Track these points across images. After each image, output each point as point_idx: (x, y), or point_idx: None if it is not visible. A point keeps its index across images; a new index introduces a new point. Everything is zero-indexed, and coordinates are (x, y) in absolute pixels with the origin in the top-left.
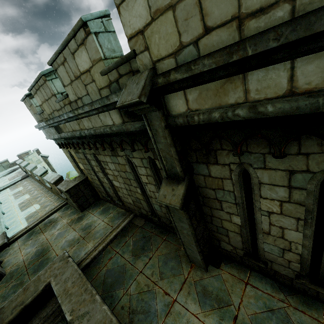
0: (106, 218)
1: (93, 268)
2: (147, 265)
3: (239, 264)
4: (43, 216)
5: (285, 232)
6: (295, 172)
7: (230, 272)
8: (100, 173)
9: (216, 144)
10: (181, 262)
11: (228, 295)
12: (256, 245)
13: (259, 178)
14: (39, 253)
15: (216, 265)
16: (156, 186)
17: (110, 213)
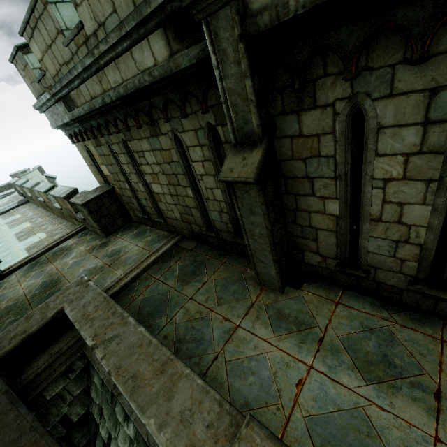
0: (141, 242)
1: (123, 297)
2: (199, 291)
3: (327, 283)
4: (51, 244)
5: (404, 210)
6: (440, 89)
7: (314, 293)
8: (133, 176)
9: (318, 67)
10: (248, 285)
11: (312, 317)
12: (355, 252)
13: (378, 119)
14: (46, 284)
15: (296, 286)
16: (216, 177)
17: (147, 236)
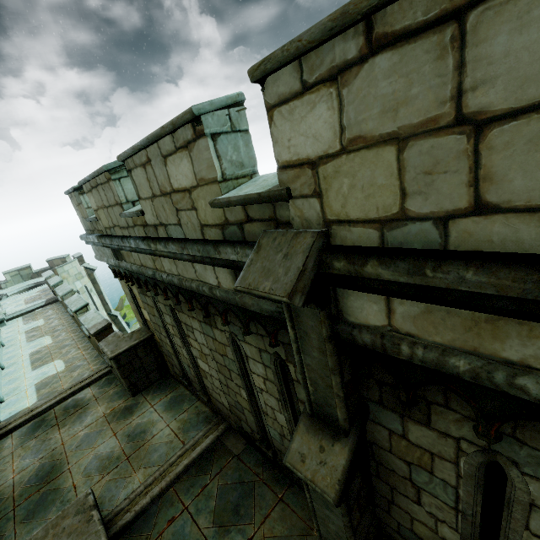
0: (175, 421)
1: (136, 535)
2: None
3: None
4: (65, 390)
5: None
6: None
7: None
8: (177, 339)
9: (435, 393)
10: None
11: None
12: None
13: (532, 496)
14: (43, 473)
15: None
16: (280, 402)
17: (184, 411)
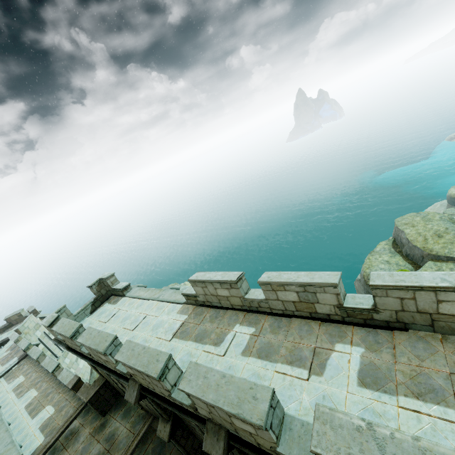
0: (128, 423)
1: None
2: None
3: None
4: (62, 426)
5: None
6: None
7: None
8: (119, 384)
9: None
10: None
11: None
12: None
13: None
14: None
15: None
16: None
17: (132, 416)
